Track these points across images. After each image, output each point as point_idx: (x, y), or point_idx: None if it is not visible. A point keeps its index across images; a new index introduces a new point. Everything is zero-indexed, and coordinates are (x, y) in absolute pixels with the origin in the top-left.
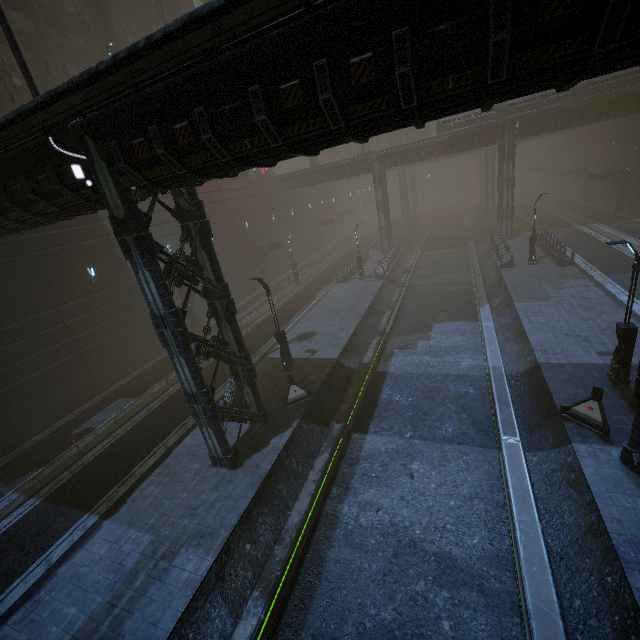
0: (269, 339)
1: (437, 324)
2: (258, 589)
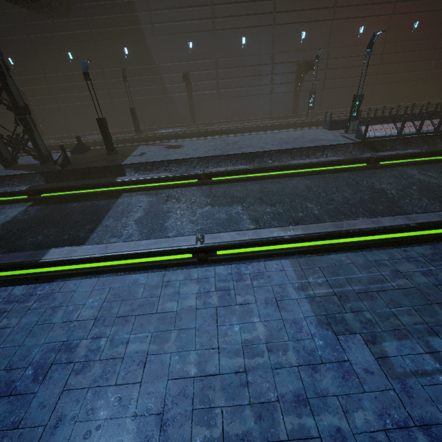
0: (172, 139)
1: (238, 208)
2: None
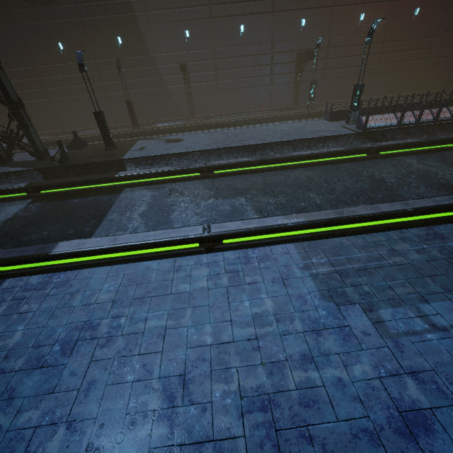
0: (172, 133)
1: (241, 199)
2: None
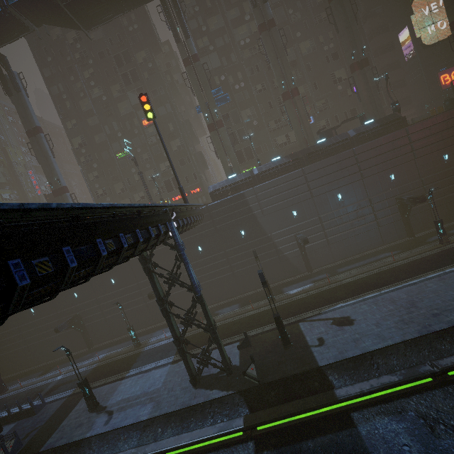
0: (323, 306)
1: None
2: (135, 450)
